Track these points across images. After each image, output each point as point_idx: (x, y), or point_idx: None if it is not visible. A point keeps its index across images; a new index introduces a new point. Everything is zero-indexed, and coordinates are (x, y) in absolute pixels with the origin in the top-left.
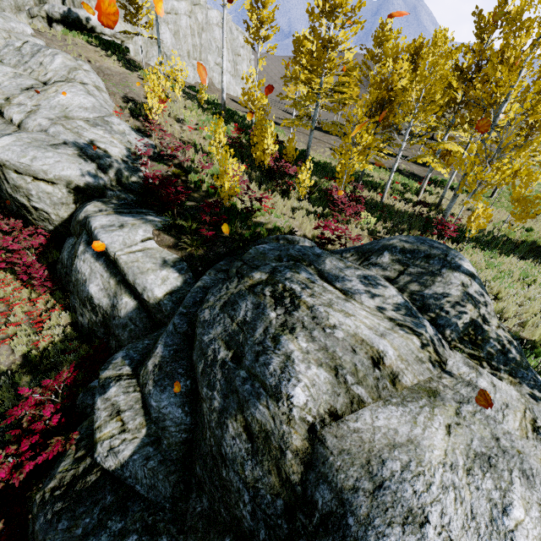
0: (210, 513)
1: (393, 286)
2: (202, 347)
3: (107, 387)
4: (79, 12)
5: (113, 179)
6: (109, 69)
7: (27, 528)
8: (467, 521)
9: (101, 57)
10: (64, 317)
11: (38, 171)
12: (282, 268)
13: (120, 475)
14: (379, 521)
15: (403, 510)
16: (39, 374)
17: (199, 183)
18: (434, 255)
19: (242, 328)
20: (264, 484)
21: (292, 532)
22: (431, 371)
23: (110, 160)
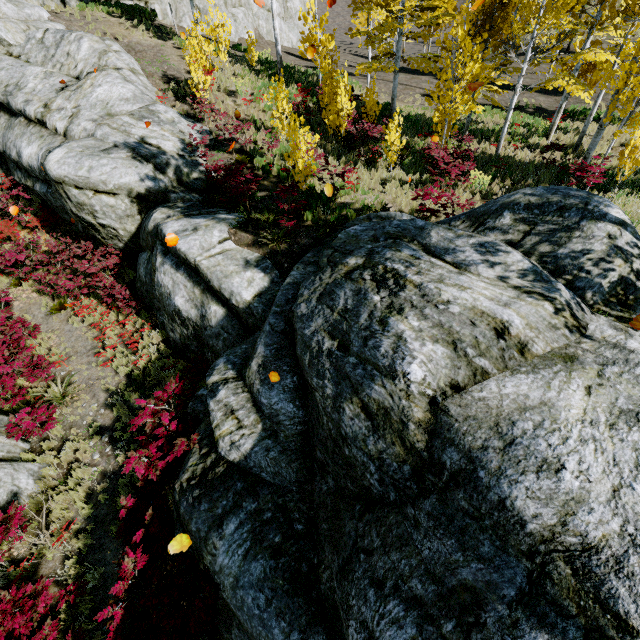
0: (337, 490)
1: (517, 250)
2: (305, 340)
3: (216, 391)
4: None
5: (173, 179)
6: (139, 44)
7: (170, 517)
8: (609, 467)
9: (128, 31)
10: (155, 335)
11: (97, 182)
12: (380, 249)
13: (245, 465)
14: (512, 471)
15: (537, 461)
16: (145, 391)
17: (267, 167)
18: (570, 206)
19: (344, 316)
20: (388, 455)
21: (422, 491)
22: (567, 337)
23: (166, 157)
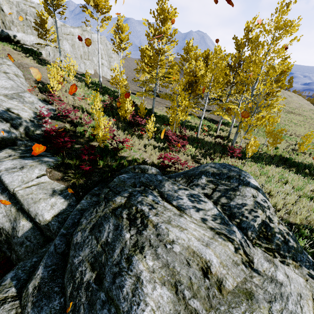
0: None
1: (210, 200)
2: (72, 269)
3: None
4: (9, 32)
5: (23, 133)
6: (27, 64)
7: None
8: None
9: (22, 57)
10: None
11: None
12: (136, 192)
13: None
14: None
15: None
16: None
17: (83, 132)
18: (232, 176)
19: (104, 249)
20: None
21: None
22: (244, 271)
23: (20, 120)
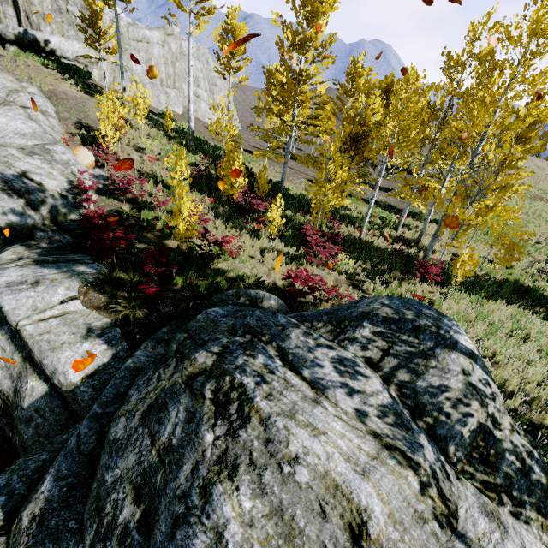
0: None
1: (376, 373)
2: (99, 494)
3: None
4: (37, 34)
5: (46, 217)
6: (64, 93)
7: None
8: None
9: (57, 81)
10: None
11: None
12: (235, 346)
13: None
14: None
15: None
16: None
17: (152, 221)
18: (424, 327)
19: (163, 460)
20: None
21: None
22: (438, 537)
23: (43, 195)
